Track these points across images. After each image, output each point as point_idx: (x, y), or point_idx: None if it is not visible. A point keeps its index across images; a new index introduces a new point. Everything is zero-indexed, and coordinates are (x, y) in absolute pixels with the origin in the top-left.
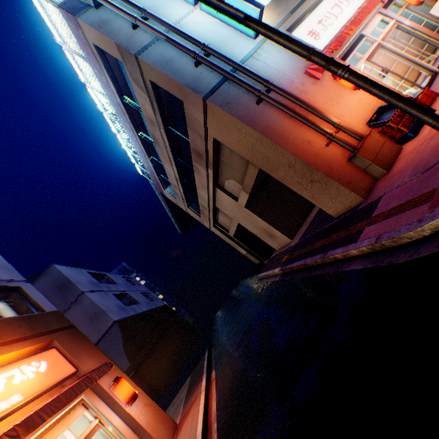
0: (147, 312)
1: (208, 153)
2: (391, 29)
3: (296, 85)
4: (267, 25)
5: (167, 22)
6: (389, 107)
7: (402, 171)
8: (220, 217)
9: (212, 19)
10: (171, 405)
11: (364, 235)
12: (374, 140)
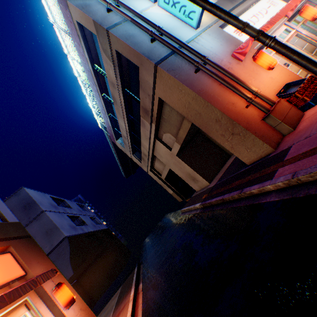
0: (92, 232)
1: (153, 110)
2: (292, 35)
3: (225, 63)
4: (206, 21)
5: (133, 9)
6: (294, 83)
7: (309, 127)
8: (156, 164)
9: (166, 13)
10: (102, 311)
11: (279, 174)
12: (283, 105)
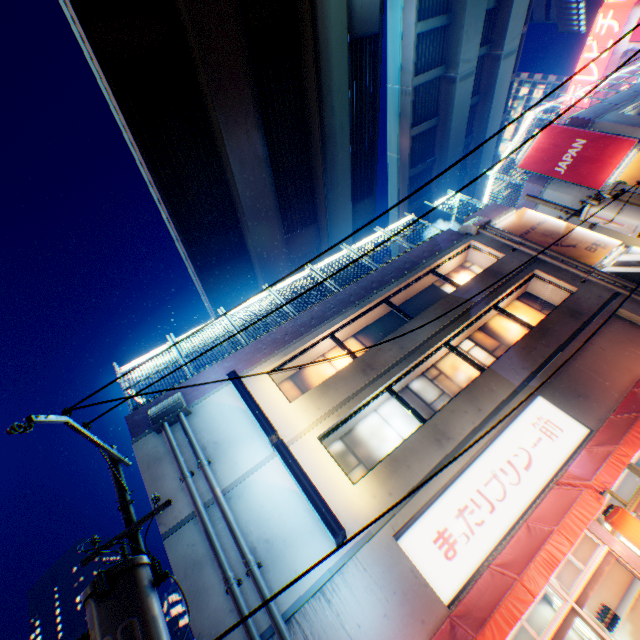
0: None
1: None
2: (601, 564)
3: None
4: (367, 511)
5: (217, 495)
6: None
7: None
8: None
9: (290, 479)
10: None
11: None
12: None
